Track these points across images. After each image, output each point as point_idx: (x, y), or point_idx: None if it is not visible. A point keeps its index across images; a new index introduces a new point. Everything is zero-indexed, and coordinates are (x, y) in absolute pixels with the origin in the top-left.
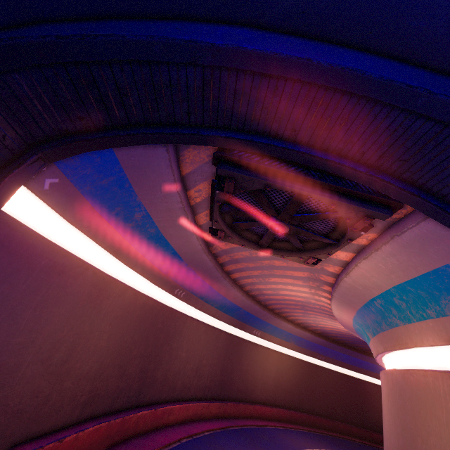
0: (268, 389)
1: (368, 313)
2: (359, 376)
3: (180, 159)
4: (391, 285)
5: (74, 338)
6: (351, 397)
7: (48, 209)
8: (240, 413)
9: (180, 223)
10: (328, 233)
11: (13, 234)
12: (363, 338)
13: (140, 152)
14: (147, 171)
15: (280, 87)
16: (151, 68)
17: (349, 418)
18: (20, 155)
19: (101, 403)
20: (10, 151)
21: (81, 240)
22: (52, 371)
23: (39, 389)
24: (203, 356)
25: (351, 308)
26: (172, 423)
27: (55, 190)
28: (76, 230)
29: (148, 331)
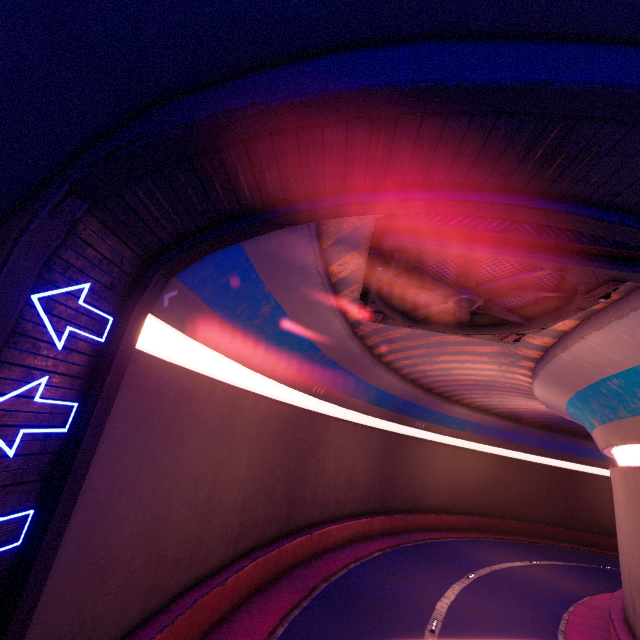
0: (442, 494)
1: (594, 396)
2: (567, 465)
3: (320, 229)
4: (639, 361)
5: (215, 470)
6: (556, 493)
7: (164, 326)
8: (410, 525)
9: (319, 309)
10: (539, 300)
11: (140, 370)
12: (581, 423)
13: (273, 235)
14: (280, 255)
15: (490, 122)
16: (298, 131)
17: (555, 520)
18: (138, 276)
19: (252, 535)
20: (129, 276)
21: (202, 353)
22: (200, 512)
23: (191, 534)
24: (356, 464)
25: (567, 389)
26: (332, 547)
27: (174, 304)
28: (195, 343)
29: (288, 445)
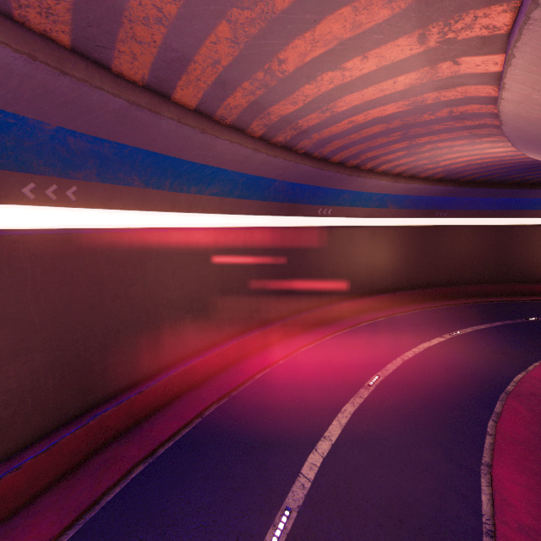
0: (359, 279)
1: None
2: (504, 222)
3: None
4: None
5: None
6: (487, 253)
7: None
8: (319, 320)
9: None
10: None
11: None
12: None
13: None
14: None
15: None
16: None
17: (481, 278)
18: None
19: None
20: None
21: None
22: None
23: None
24: (228, 279)
25: None
26: (198, 382)
27: None
28: None
29: None
